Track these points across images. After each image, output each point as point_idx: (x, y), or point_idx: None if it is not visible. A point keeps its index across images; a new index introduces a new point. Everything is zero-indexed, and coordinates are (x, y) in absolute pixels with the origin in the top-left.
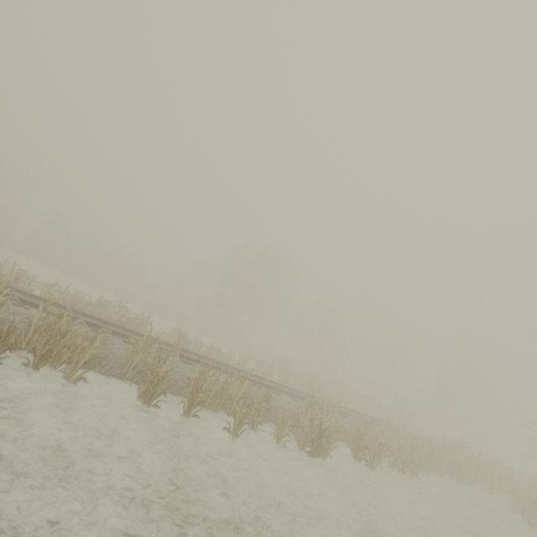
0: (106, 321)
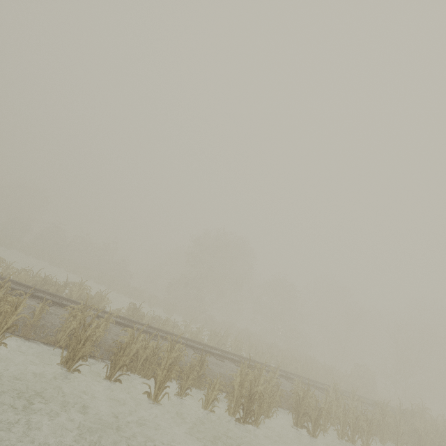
0: (61, 297)
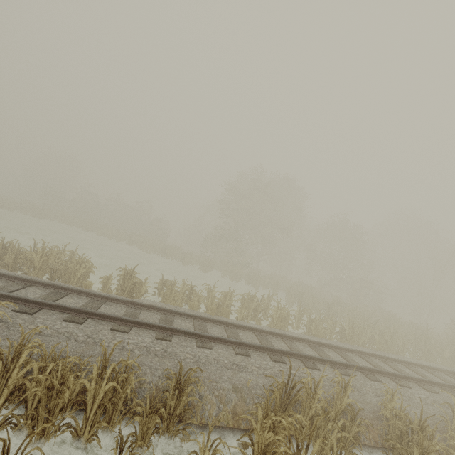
0: None
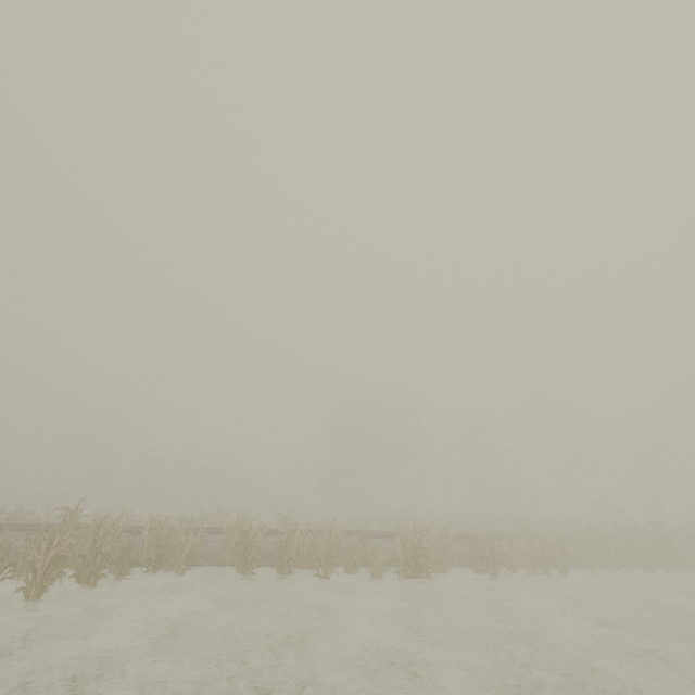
0: (207, 528)
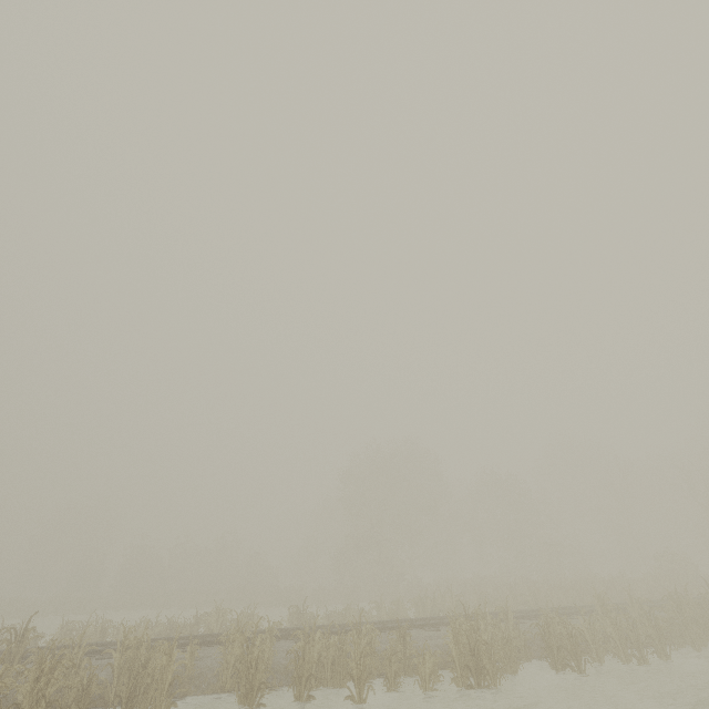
0: (201, 636)
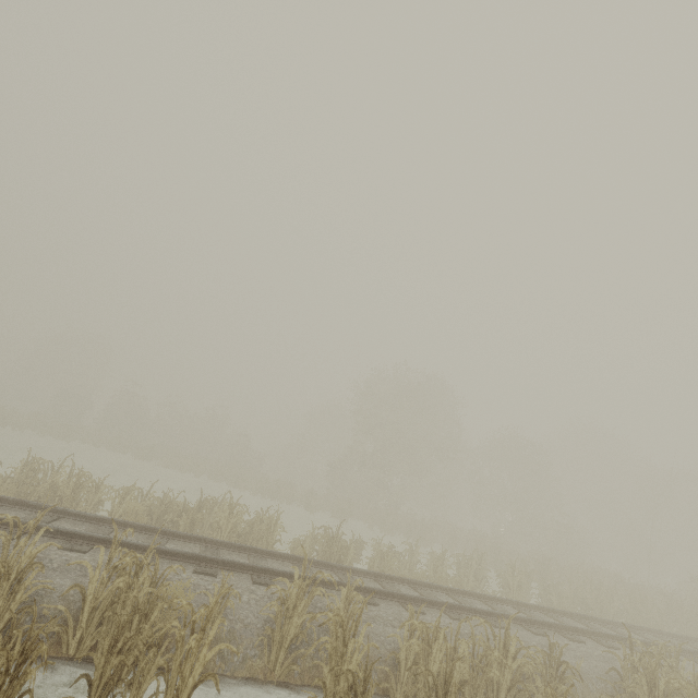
0: (215, 541)
